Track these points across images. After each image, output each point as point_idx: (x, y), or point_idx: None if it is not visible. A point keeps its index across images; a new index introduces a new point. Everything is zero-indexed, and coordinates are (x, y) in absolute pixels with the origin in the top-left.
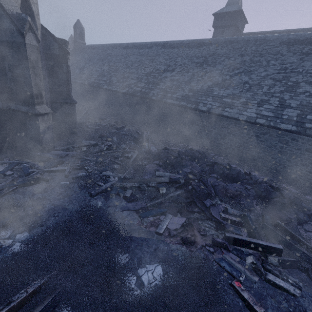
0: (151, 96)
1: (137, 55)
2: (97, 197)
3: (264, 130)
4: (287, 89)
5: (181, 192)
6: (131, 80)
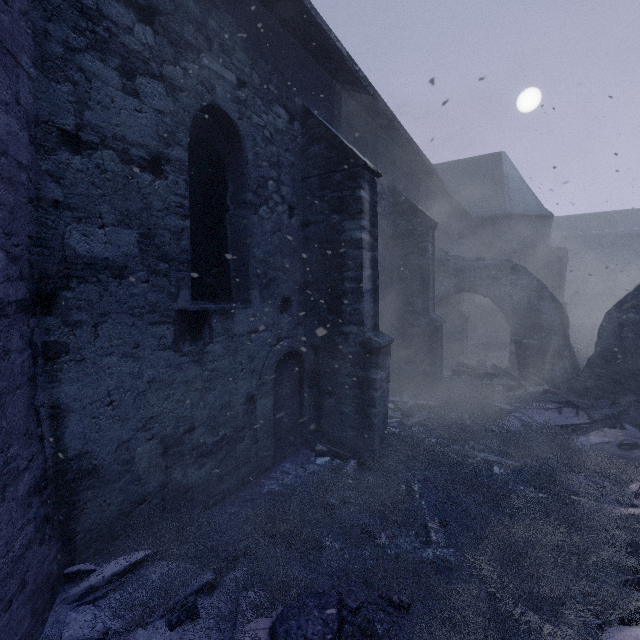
0: None
1: None
2: None
3: None
4: None
5: None
6: None
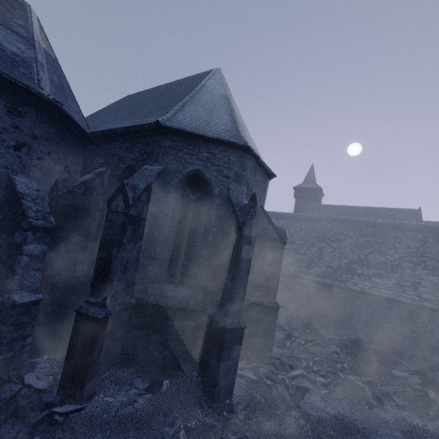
0: (282, 270)
1: None
2: (375, 408)
3: (435, 314)
4: (431, 273)
5: None
6: None
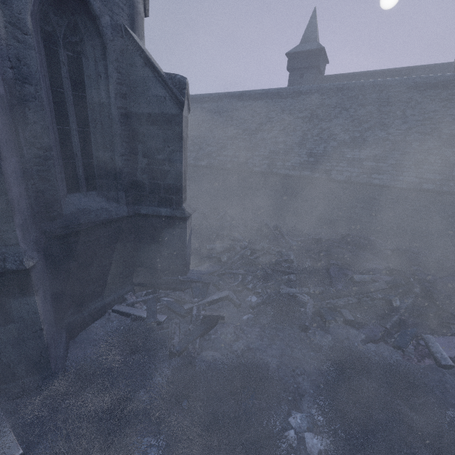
0: (252, 168)
1: (202, 112)
2: (311, 329)
3: (435, 197)
4: (445, 144)
5: (412, 299)
6: (208, 147)
